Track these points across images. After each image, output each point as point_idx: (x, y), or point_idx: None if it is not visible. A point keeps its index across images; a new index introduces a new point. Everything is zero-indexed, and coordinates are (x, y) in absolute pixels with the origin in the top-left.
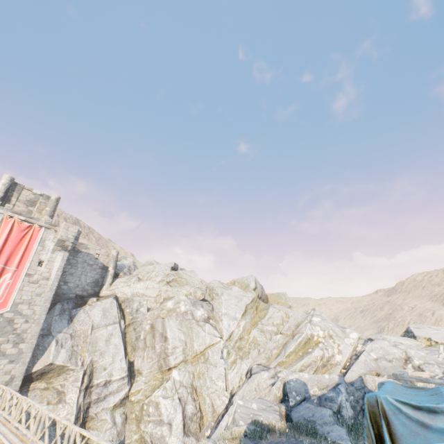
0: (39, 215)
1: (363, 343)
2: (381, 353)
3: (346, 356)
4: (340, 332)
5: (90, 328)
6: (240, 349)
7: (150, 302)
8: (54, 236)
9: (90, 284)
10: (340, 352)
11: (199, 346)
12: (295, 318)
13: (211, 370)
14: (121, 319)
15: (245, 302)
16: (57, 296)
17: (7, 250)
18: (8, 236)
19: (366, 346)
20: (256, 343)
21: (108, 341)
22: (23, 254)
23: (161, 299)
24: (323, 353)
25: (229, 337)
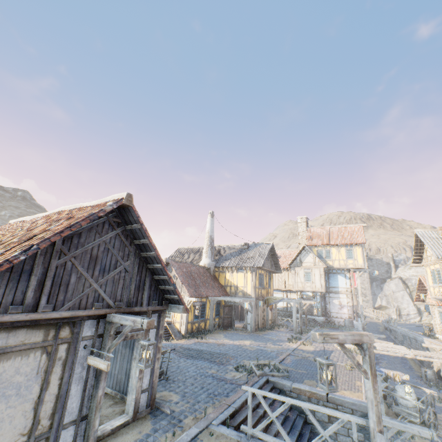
0: None
1: None
2: None
3: None
4: None
5: (391, 292)
6: None
7: None
8: None
9: (384, 273)
10: None
11: None
12: None
13: None
14: (405, 288)
15: None
16: (371, 279)
17: None
18: None
19: None
20: None
21: (402, 298)
22: None
23: None
24: None
25: None
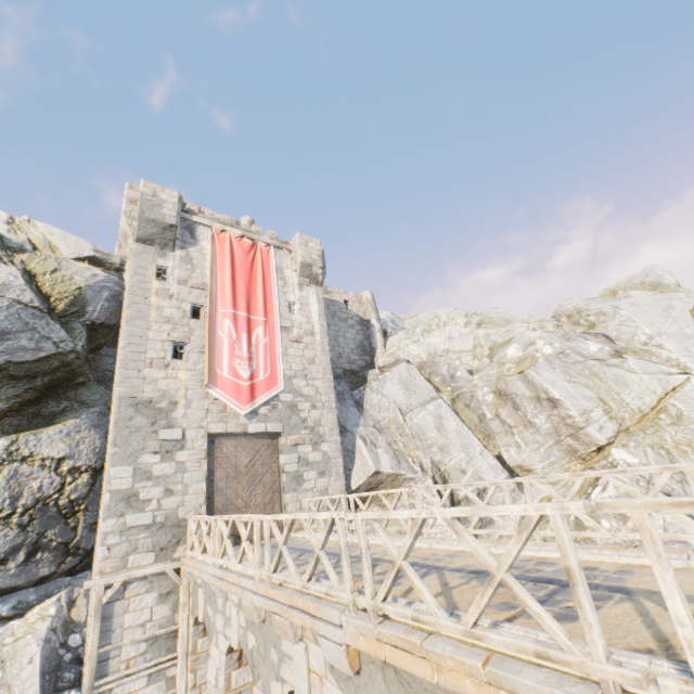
0: (257, 227)
1: None
2: None
3: None
4: None
5: (398, 413)
6: None
7: (465, 360)
8: (291, 262)
9: (355, 352)
10: None
11: (640, 399)
12: None
13: None
14: (437, 393)
15: (683, 308)
16: None
17: (241, 288)
18: (232, 263)
19: None
20: None
21: (441, 428)
22: (264, 294)
23: (484, 351)
24: None
25: None
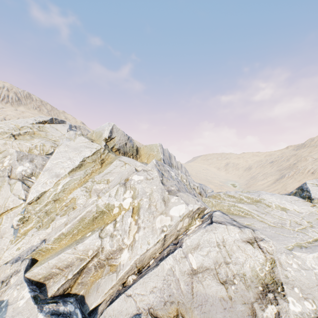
0: None
1: (206, 218)
2: (214, 258)
3: (134, 258)
4: (159, 203)
5: None
6: (48, 214)
7: None
8: None
9: None
10: (132, 247)
11: None
12: (122, 175)
13: None
14: None
15: (84, 155)
16: None
17: None
18: None
19: (191, 236)
20: (71, 206)
21: None
22: None
23: None
24: (101, 245)
25: (37, 199)
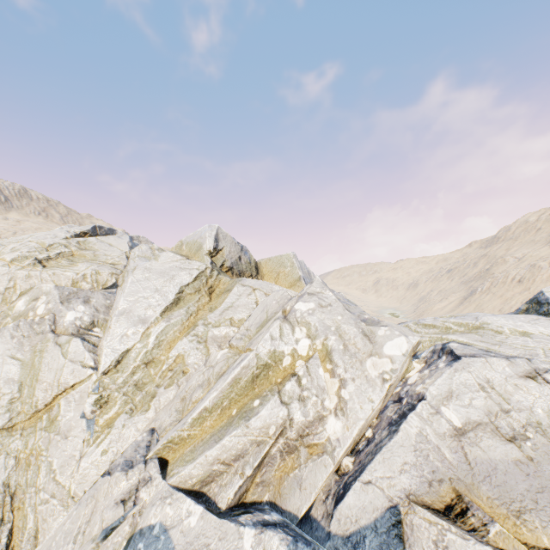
0: None
1: (429, 357)
2: (483, 407)
3: (356, 426)
4: (360, 340)
5: None
6: (140, 387)
7: None
8: None
9: None
10: (343, 410)
11: (45, 392)
12: (266, 306)
13: (54, 448)
14: None
15: (181, 282)
16: None
17: None
18: None
19: (432, 381)
20: (178, 370)
21: None
22: None
23: (14, 295)
24: (288, 415)
25: (117, 364)
